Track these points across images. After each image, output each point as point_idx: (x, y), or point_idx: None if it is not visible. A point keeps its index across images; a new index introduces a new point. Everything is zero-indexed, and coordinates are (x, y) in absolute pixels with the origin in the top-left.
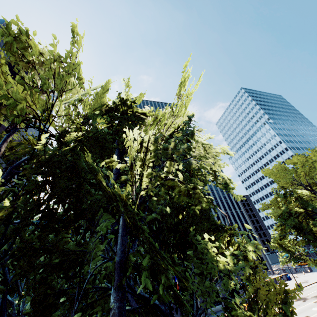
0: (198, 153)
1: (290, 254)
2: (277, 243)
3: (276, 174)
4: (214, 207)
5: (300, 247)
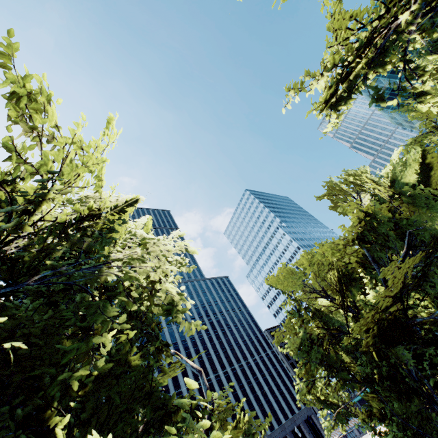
0: (128, 253)
1: (333, 412)
2: (314, 398)
3: (283, 281)
4: (155, 359)
5: (344, 395)
